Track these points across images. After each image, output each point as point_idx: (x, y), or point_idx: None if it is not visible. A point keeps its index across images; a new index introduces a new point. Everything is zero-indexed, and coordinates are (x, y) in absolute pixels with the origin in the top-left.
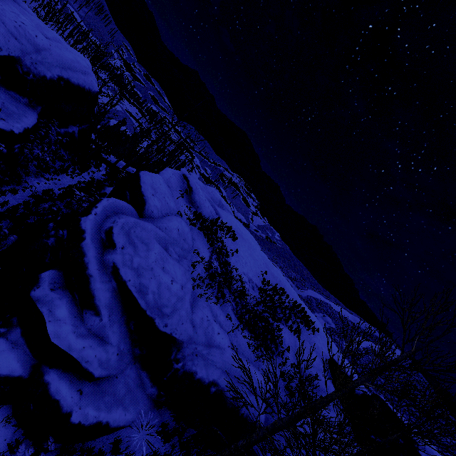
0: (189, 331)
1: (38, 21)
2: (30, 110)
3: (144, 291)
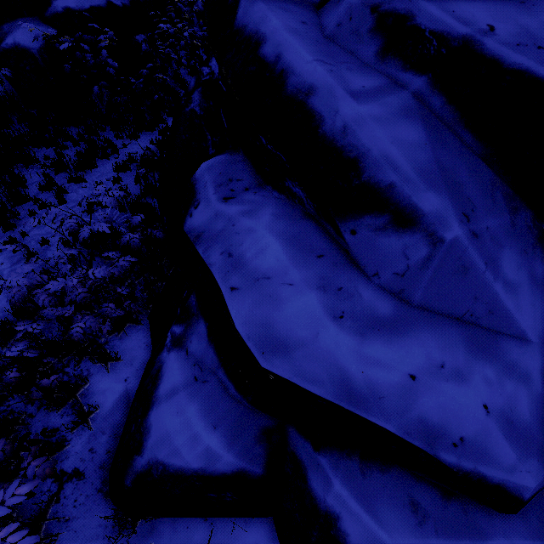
0: None
1: None
2: None
3: None
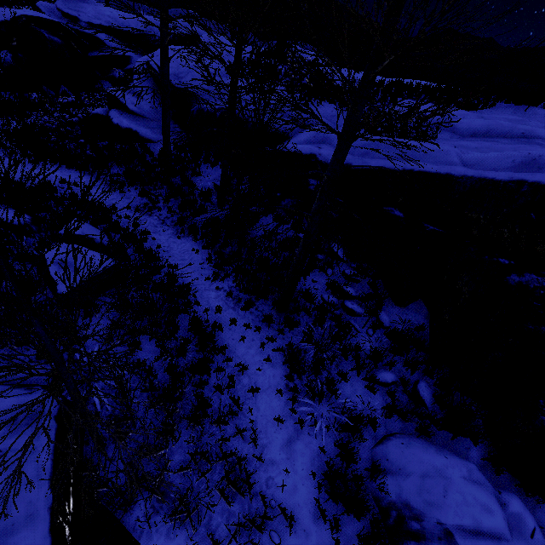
0: (204, 86)
1: None
2: None
3: None
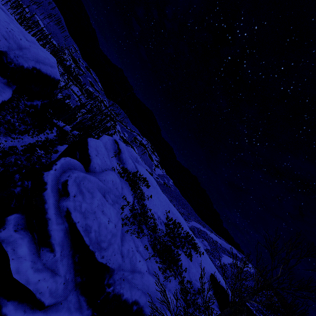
0: (119, 260)
1: (21, 28)
2: (8, 88)
3: (88, 230)
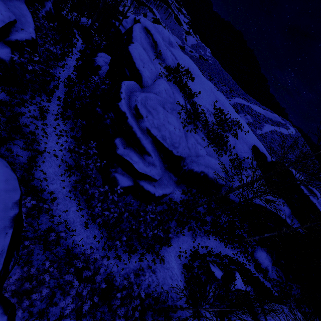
0: (187, 152)
1: None
2: (21, 4)
3: (164, 139)
